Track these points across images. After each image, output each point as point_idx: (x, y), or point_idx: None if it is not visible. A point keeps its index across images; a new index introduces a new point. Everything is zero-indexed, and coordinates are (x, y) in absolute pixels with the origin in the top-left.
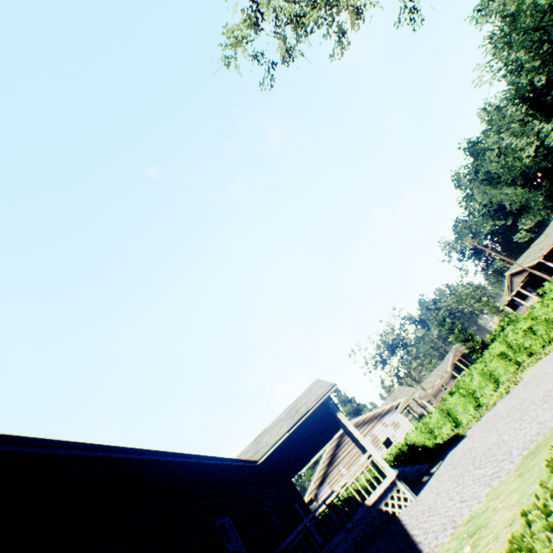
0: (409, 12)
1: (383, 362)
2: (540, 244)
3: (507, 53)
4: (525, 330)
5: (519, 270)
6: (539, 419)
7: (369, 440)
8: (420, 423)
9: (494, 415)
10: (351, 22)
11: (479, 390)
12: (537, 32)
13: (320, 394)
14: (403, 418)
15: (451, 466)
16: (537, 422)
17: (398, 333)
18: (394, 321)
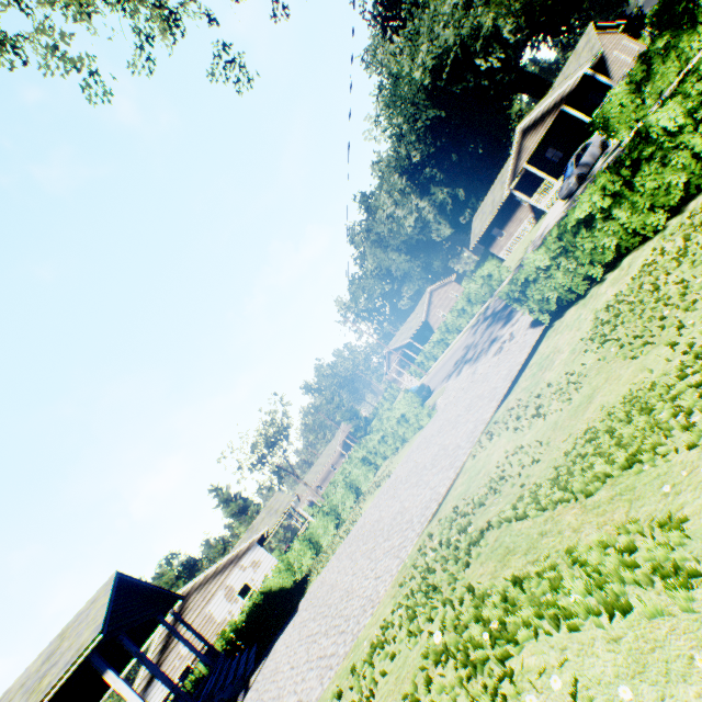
0: (225, 66)
1: (262, 462)
2: (412, 322)
3: (390, 117)
4: (380, 438)
5: (395, 348)
6: (305, 685)
7: (222, 595)
8: (281, 559)
9: (321, 587)
10: (158, 28)
11: (343, 504)
12: (413, 108)
13: (78, 651)
14: (266, 553)
15: (254, 700)
16: (300, 695)
17: (282, 422)
18: (276, 410)
